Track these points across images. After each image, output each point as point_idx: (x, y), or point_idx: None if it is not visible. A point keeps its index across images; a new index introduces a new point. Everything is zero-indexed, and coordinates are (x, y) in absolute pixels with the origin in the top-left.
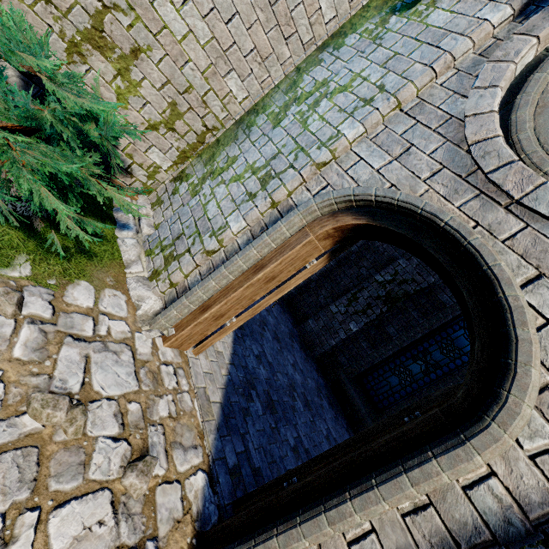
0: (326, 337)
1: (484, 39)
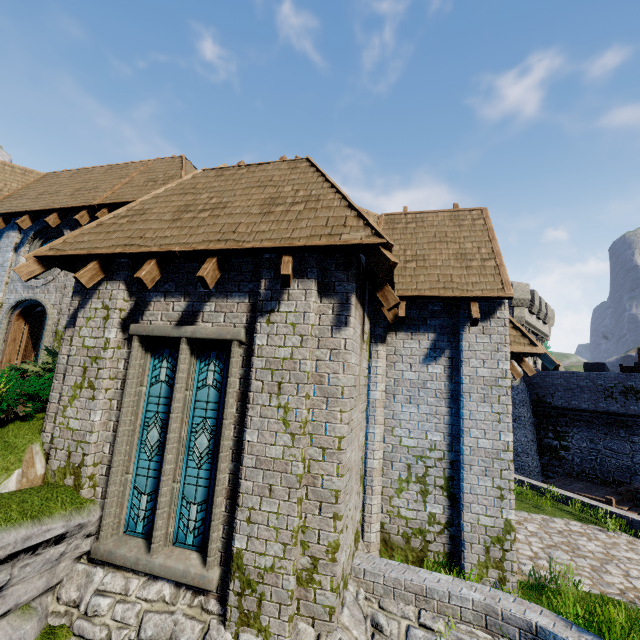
0: None
1: (13, 260)
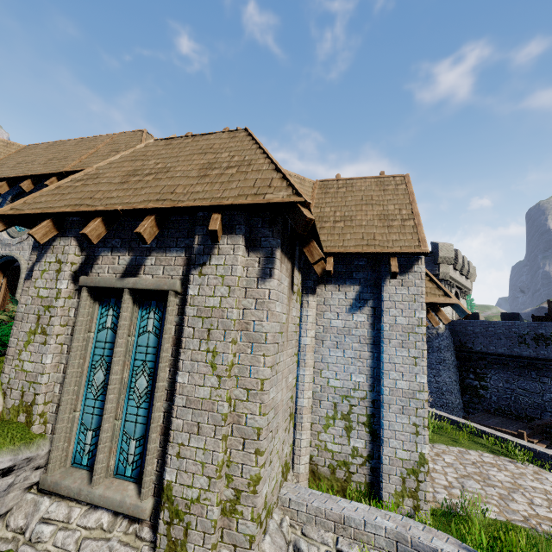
0: None
1: None
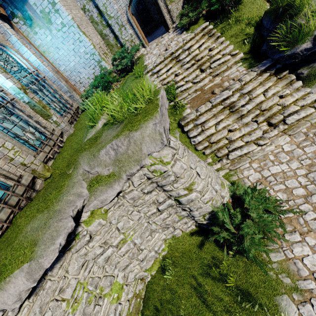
0: None
1: None
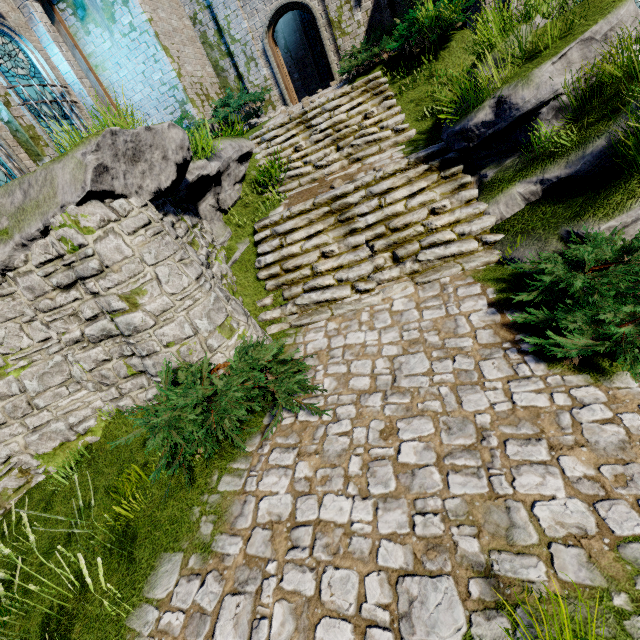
0: (300, 94)
1: None
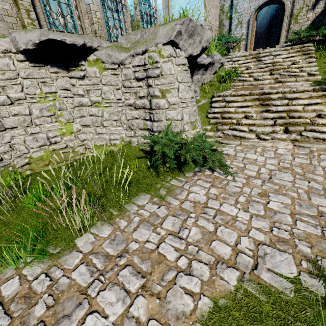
0: None
1: None
